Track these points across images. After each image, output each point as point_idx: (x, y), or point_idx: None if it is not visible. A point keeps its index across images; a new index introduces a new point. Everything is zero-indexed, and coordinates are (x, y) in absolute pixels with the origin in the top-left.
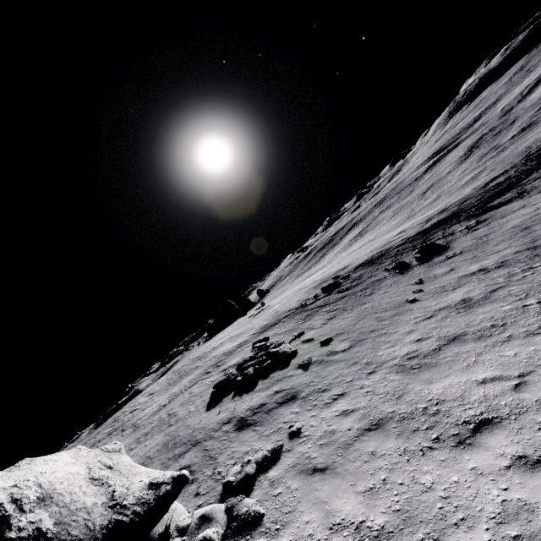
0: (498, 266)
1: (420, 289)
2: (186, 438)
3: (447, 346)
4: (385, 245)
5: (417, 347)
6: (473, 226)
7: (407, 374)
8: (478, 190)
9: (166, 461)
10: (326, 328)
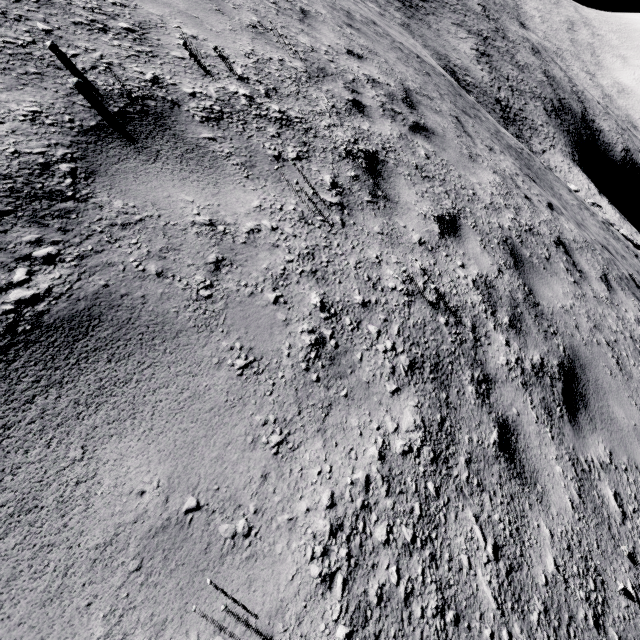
0: None
1: None
2: None
3: None
4: None
5: None
6: None
7: None
8: None
9: None
10: None
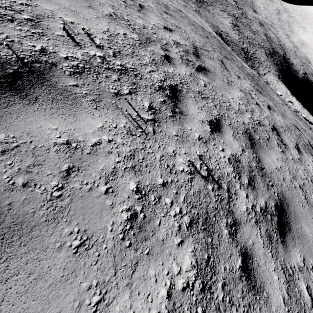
0: None
1: None
2: None
3: None
4: None
5: None
6: None
7: None
8: None
9: None
10: None
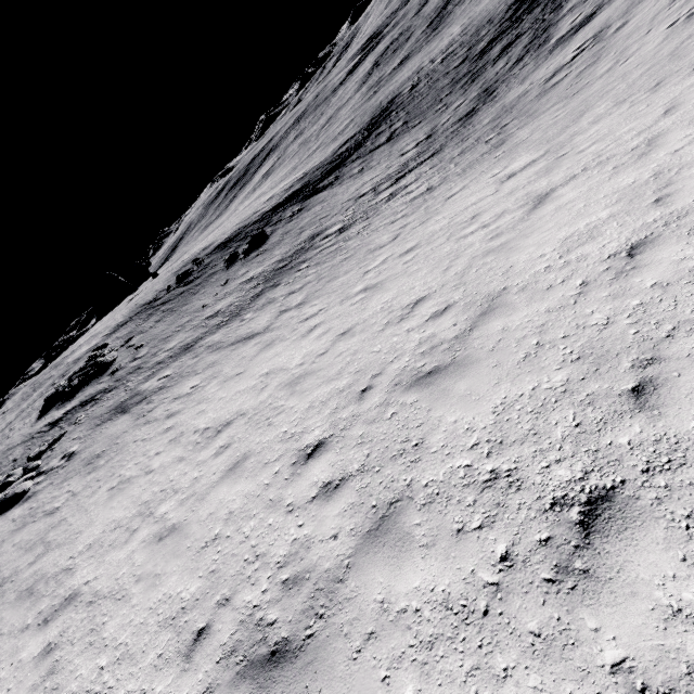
0: (257, 277)
1: (217, 294)
2: (17, 443)
3: (176, 354)
4: (249, 218)
5: (167, 355)
6: (293, 216)
7: (147, 376)
8: (331, 156)
9: (1, 461)
10: (149, 333)
